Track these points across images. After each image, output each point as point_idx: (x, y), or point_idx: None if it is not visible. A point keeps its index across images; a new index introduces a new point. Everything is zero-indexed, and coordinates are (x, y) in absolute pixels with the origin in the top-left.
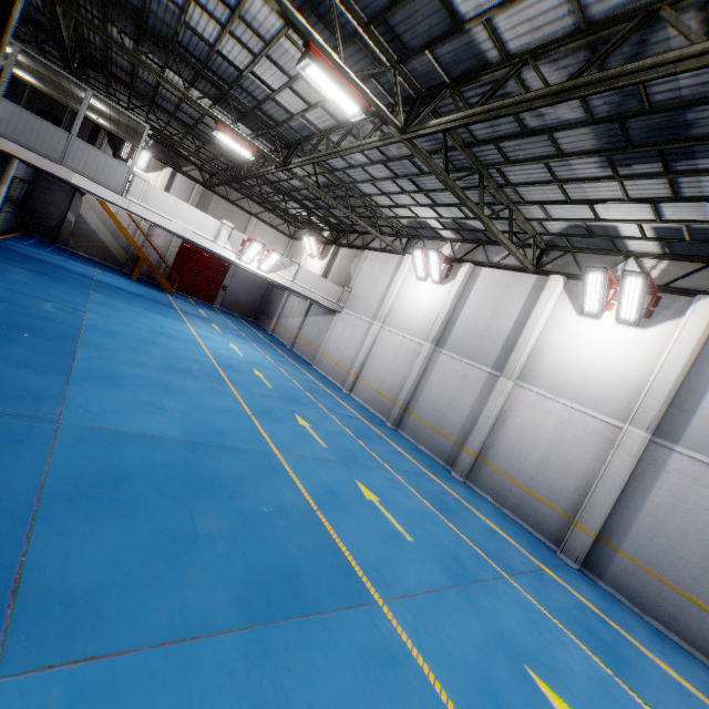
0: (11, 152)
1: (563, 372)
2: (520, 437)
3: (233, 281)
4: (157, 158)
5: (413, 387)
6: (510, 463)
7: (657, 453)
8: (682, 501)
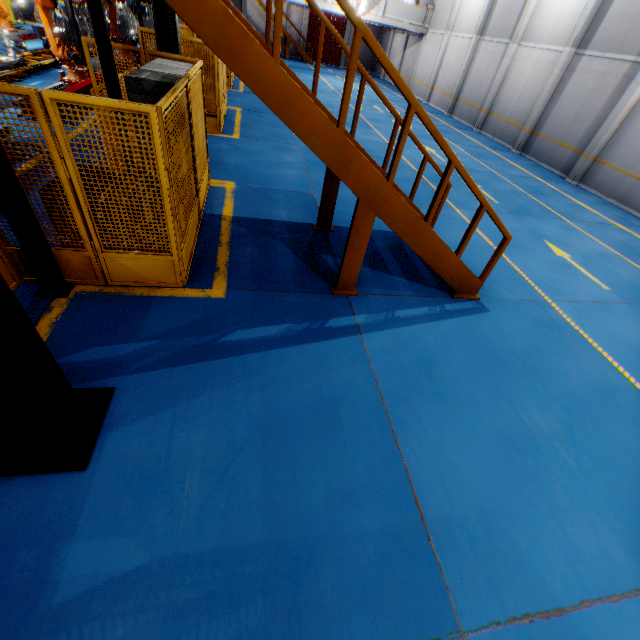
0: None
1: (546, 22)
2: (512, 86)
3: (350, 39)
4: None
5: (462, 78)
6: (503, 108)
7: (575, 61)
8: (576, 88)
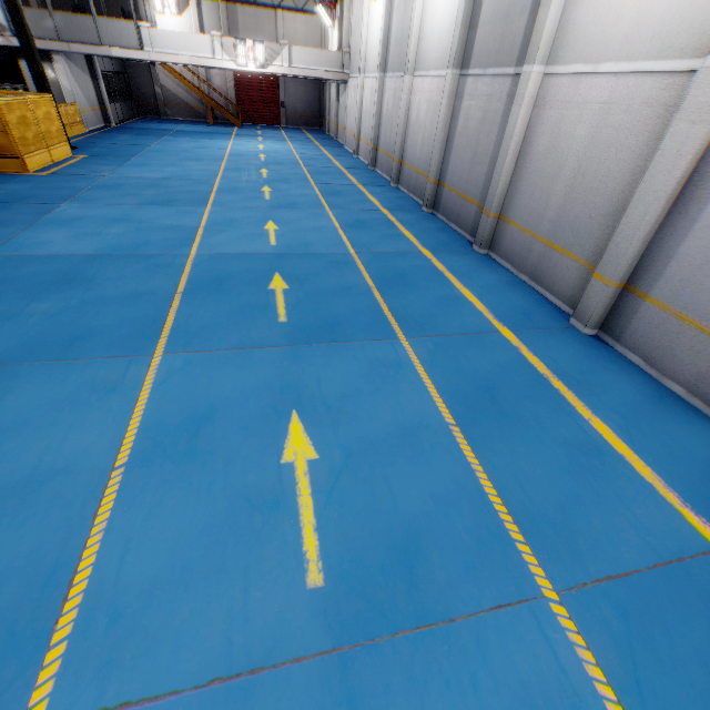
0: (78, 53)
1: (431, 42)
2: (415, 127)
3: (287, 95)
4: None
5: (377, 124)
6: (412, 155)
7: (462, 86)
8: (467, 120)
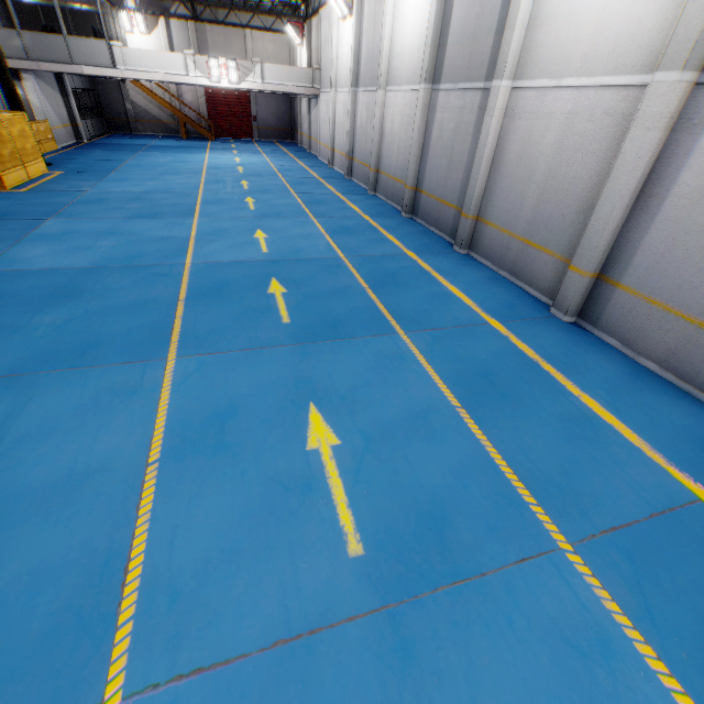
0: (48, 71)
1: (402, 59)
2: (390, 138)
3: (259, 109)
4: (150, 15)
5: (351, 136)
6: (388, 164)
7: (434, 99)
8: (441, 131)
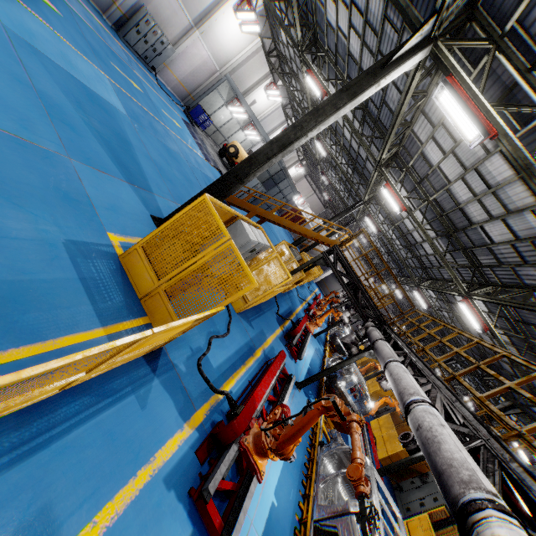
0: None
1: None
2: None
3: None
4: None
5: None
6: None
7: None
8: None
